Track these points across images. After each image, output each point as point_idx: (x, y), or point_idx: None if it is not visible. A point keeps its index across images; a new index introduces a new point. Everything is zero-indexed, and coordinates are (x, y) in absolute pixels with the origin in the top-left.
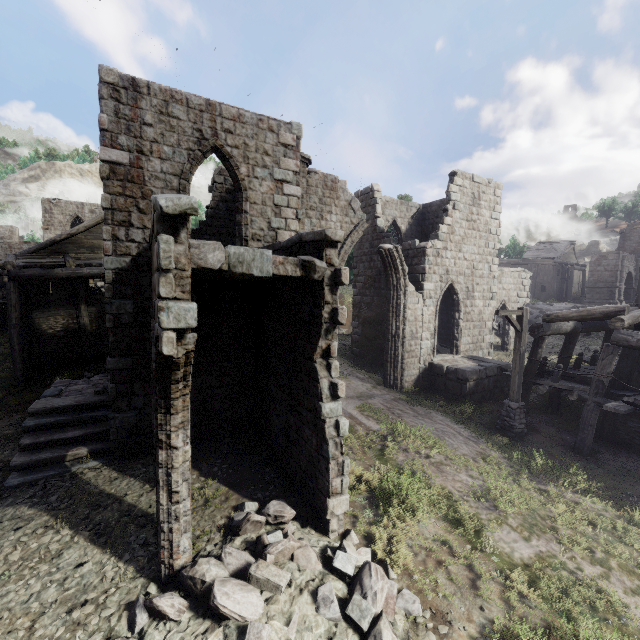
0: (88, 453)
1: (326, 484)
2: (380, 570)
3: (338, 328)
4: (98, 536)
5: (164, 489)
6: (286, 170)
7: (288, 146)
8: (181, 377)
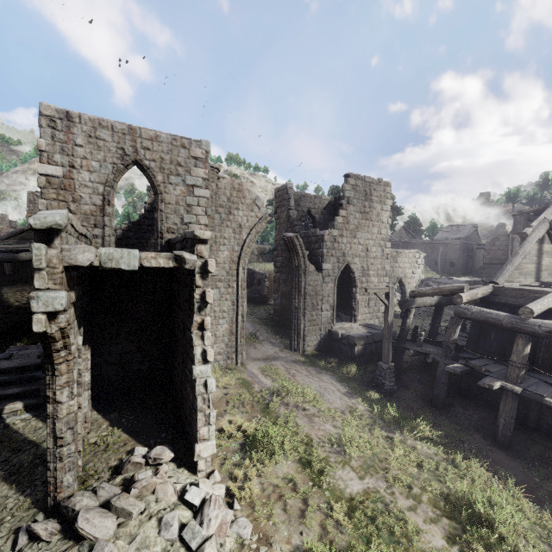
0: (23, 407)
1: (196, 432)
2: (219, 501)
3: (268, 299)
4: (11, 475)
5: (51, 435)
6: (196, 177)
7: (198, 158)
8: (61, 347)
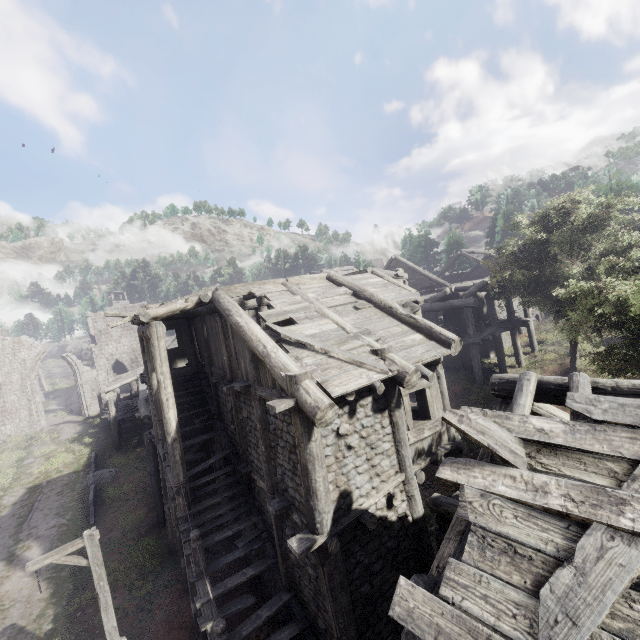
0: None
1: None
2: None
3: None
4: None
5: None
6: None
7: None
8: None
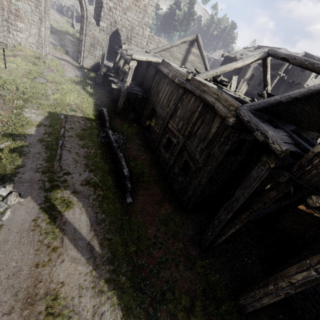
0: None
1: None
2: None
3: None
4: None
5: None
6: None
7: None
8: None
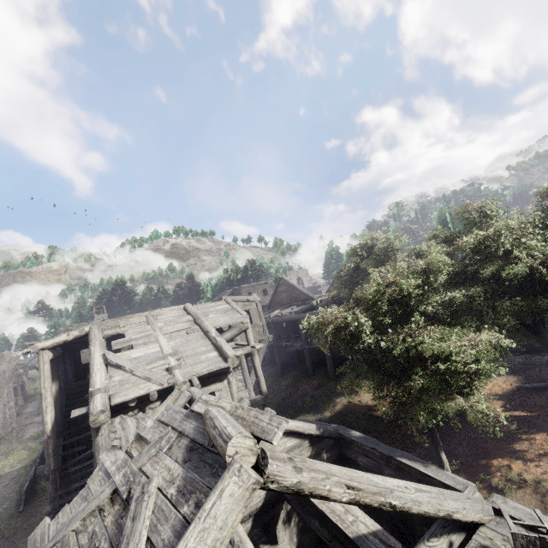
0: None
1: None
2: None
3: None
4: None
5: None
6: None
7: None
8: None
